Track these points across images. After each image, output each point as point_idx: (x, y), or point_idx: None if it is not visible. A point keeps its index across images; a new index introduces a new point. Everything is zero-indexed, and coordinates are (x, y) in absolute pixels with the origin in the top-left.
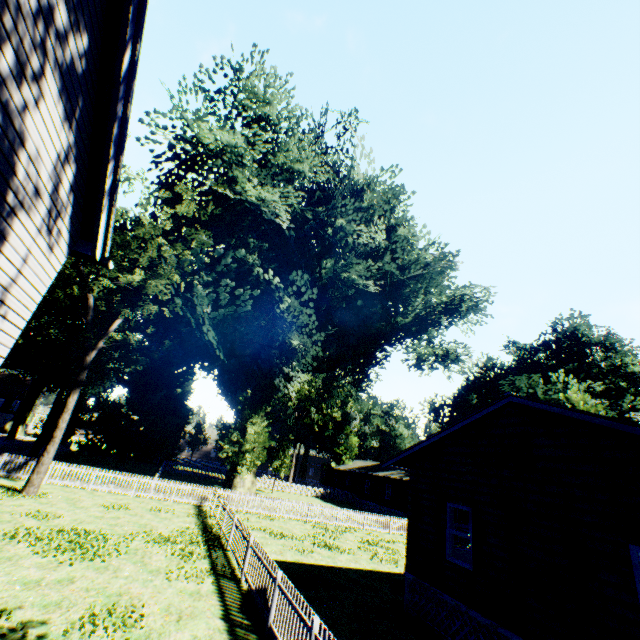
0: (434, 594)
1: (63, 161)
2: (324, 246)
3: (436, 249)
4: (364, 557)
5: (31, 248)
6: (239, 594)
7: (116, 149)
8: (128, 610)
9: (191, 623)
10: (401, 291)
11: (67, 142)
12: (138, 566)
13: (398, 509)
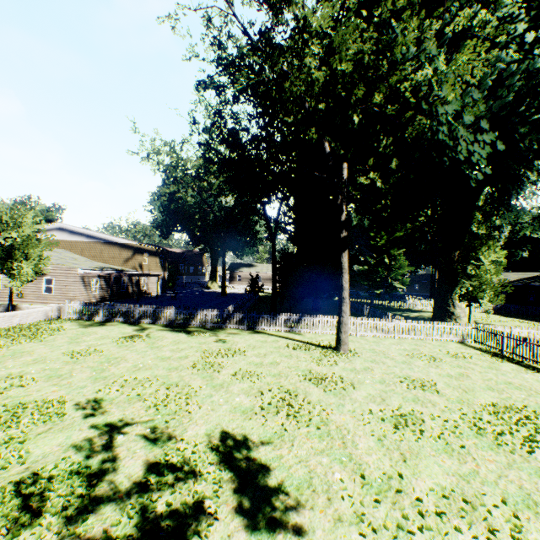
0: None
1: None
2: None
3: None
4: None
5: None
6: None
7: None
8: None
9: None
10: None
11: None
12: None
13: None
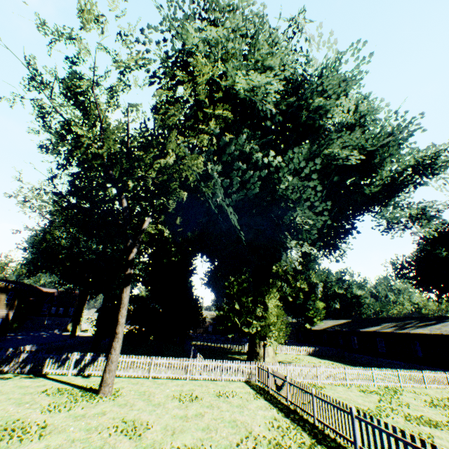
0: None
1: None
2: (298, 133)
3: (395, 119)
4: None
5: None
6: None
7: None
8: None
9: None
10: (370, 162)
11: None
12: None
13: (398, 360)
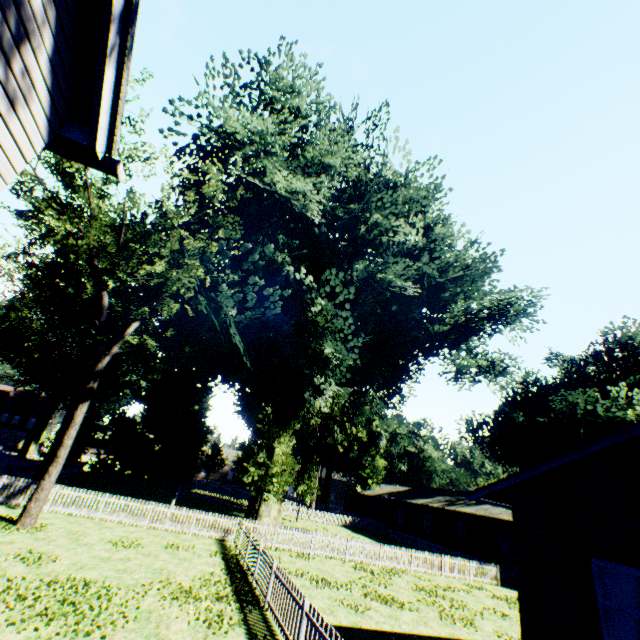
0: None
1: None
2: (356, 246)
3: (476, 249)
4: (431, 615)
5: None
6: None
7: None
8: None
9: None
10: (439, 295)
11: None
12: None
13: (441, 543)
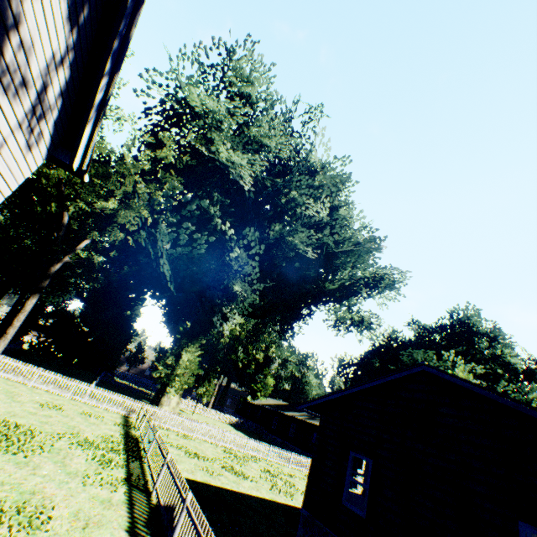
0: (326, 534)
1: (57, 62)
2: (276, 212)
3: (368, 232)
4: (265, 486)
5: (7, 139)
6: (148, 508)
7: (112, 66)
8: (37, 510)
9: (96, 532)
10: (333, 261)
11: (65, 44)
12: (58, 466)
13: (298, 446)
